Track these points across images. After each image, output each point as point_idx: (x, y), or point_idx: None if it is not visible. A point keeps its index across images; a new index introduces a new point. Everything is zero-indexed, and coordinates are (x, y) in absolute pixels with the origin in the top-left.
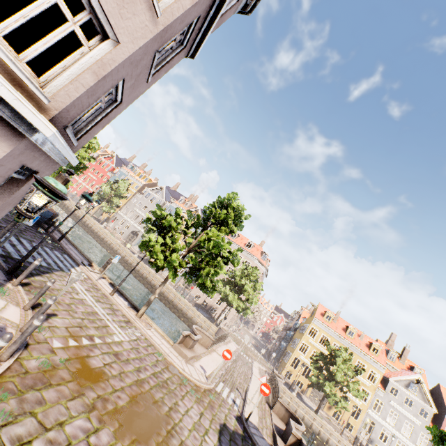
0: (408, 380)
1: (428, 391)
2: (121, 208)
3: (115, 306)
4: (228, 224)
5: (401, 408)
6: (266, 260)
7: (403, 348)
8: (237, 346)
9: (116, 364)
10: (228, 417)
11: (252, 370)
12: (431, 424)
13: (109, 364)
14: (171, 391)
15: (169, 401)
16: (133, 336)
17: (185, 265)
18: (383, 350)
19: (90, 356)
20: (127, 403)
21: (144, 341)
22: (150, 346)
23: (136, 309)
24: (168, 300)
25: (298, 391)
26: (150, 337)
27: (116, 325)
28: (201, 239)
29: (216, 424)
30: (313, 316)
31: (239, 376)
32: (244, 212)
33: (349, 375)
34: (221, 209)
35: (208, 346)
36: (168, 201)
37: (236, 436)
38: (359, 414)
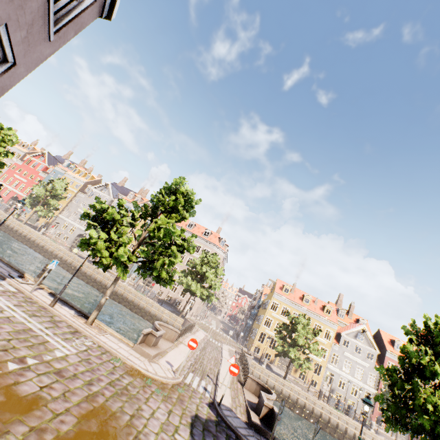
0: (356, 331)
1: (371, 337)
2: (62, 211)
3: (57, 318)
4: (179, 210)
5: (353, 356)
6: (225, 245)
7: (350, 305)
8: (205, 334)
9: (58, 383)
10: (199, 407)
11: (222, 353)
12: (376, 364)
13: (47, 385)
14: (133, 397)
15: (130, 409)
16: (82, 347)
17: (136, 259)
18: (334, 310)
19: (19, 382)
20: (73, 425)
21: (97, 349)
22: (105, 353)
23: (86, 317)
24: (128, 301)
25: (267, 363)
26: (105, 344)
27: (58, 339)
28: (151, 229)
29: (187, 418)
30: (273, 291)
31: (209, 362)
32: (194, 197)
33: (309, 338)
34: (169, 196)
35: (173, 340)
36: (116, 197)
37: (209, 424)
38: (321, 370)
